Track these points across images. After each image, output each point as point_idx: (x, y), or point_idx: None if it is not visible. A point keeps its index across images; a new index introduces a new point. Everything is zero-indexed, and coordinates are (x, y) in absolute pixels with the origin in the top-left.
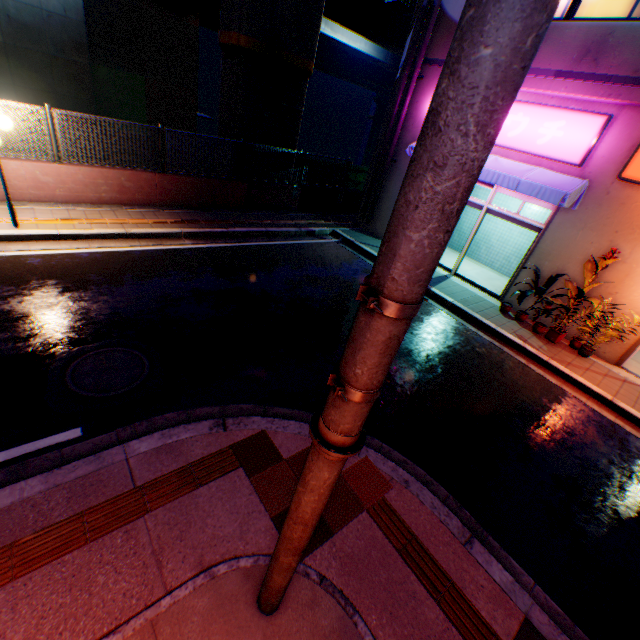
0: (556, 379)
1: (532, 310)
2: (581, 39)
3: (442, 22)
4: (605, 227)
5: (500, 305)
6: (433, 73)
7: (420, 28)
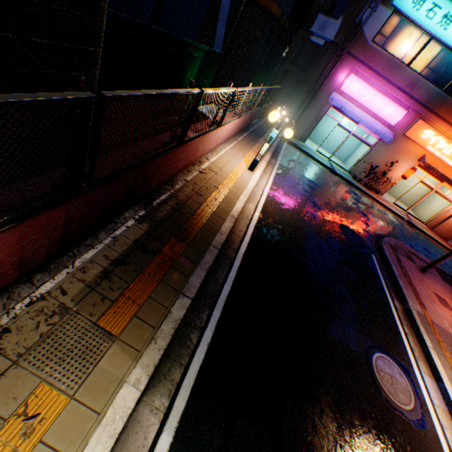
0: (378, 205)
1: (360, 177)
2: (410, 78)
3: (360, 35)
4: (393, 150)
5: (353, 176)
6: (348, 60)
7: (350, 33)
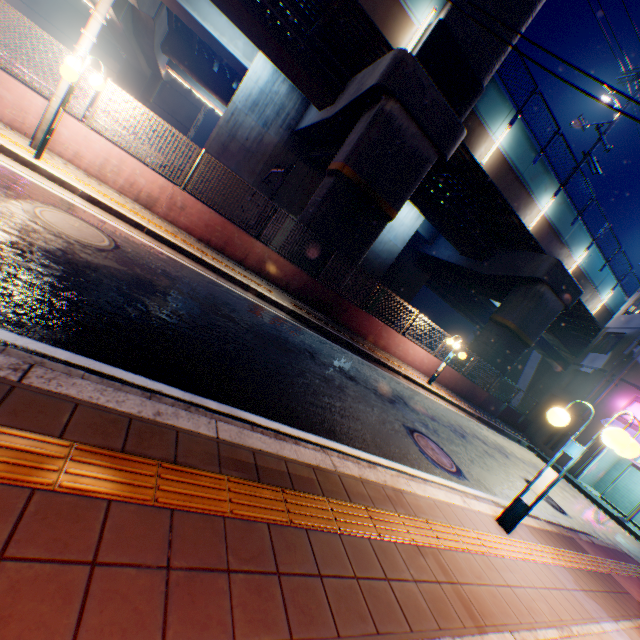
0: None
1: None
2: None
3: (635, 365)
4: None
5: None
6: (625, 386)
7: (619, 362)
